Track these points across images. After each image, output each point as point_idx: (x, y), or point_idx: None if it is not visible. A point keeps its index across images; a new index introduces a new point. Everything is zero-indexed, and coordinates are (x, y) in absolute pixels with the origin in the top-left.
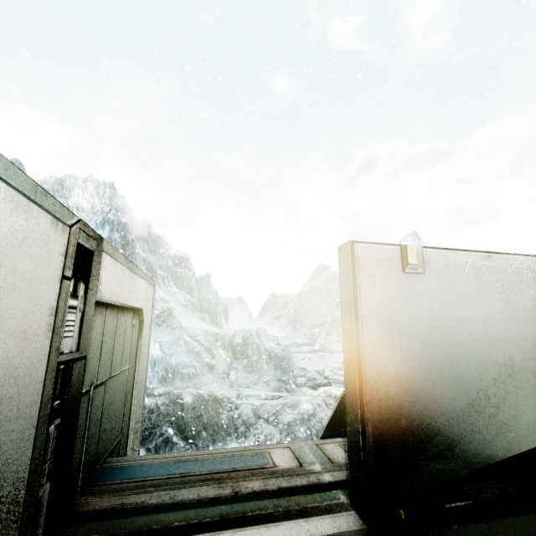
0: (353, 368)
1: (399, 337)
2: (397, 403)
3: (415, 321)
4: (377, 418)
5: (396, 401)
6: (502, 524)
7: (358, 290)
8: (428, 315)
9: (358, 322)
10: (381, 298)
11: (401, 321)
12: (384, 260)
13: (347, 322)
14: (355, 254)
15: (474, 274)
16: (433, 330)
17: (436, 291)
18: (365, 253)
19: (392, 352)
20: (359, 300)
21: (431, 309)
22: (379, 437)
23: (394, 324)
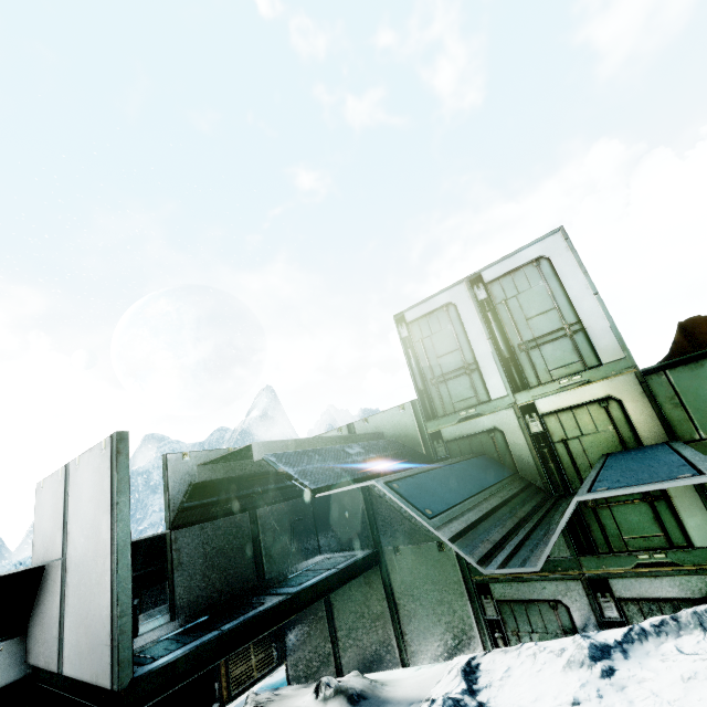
0: (167, 491)
1: (181, 479)
2: (180, 498)
3: (186, 474)
4: (173, 503)
5: (179, 497)
6: (209, 524)
7: (168, 468)
8: (190, 472)
9: (168, 477)
10: (176, 469)
11: (182, 475)
12: (177, 457)
13: (165, 478)
14: (167, 457)
15: (206, 457)
16: (192, 476)
17: (194, 464)
18: (171, 456)
19: (179, 484)
20: (169, 471)
21: (192, 470)
22: (174, 507)
23: (180, 476)
